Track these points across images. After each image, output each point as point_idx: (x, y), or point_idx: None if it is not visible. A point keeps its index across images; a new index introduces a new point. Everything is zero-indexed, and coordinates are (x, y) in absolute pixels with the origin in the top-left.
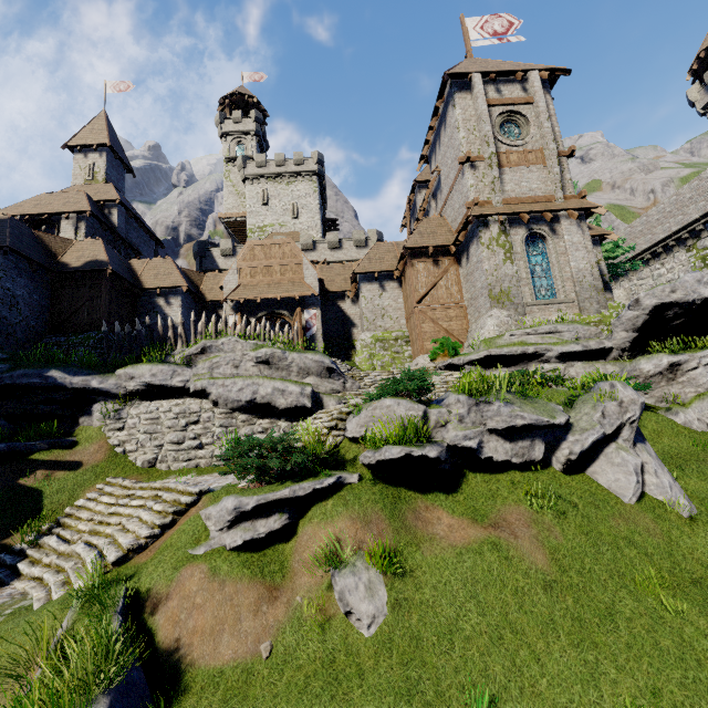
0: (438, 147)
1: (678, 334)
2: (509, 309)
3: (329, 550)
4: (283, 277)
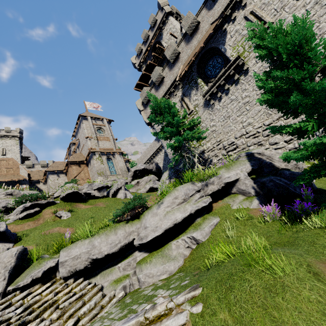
0: (78, 133)
1: (140, 177)
2: (103, 176)
3: (54, 211)
4: (8, 173)
